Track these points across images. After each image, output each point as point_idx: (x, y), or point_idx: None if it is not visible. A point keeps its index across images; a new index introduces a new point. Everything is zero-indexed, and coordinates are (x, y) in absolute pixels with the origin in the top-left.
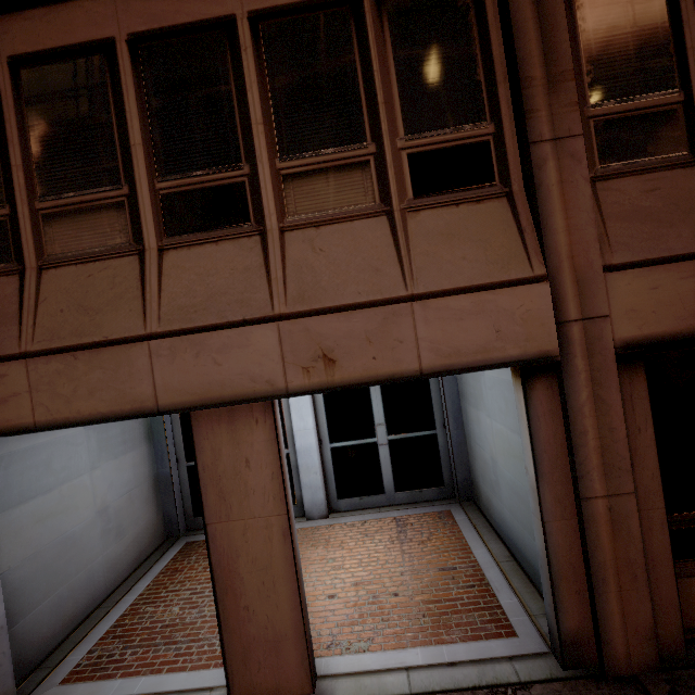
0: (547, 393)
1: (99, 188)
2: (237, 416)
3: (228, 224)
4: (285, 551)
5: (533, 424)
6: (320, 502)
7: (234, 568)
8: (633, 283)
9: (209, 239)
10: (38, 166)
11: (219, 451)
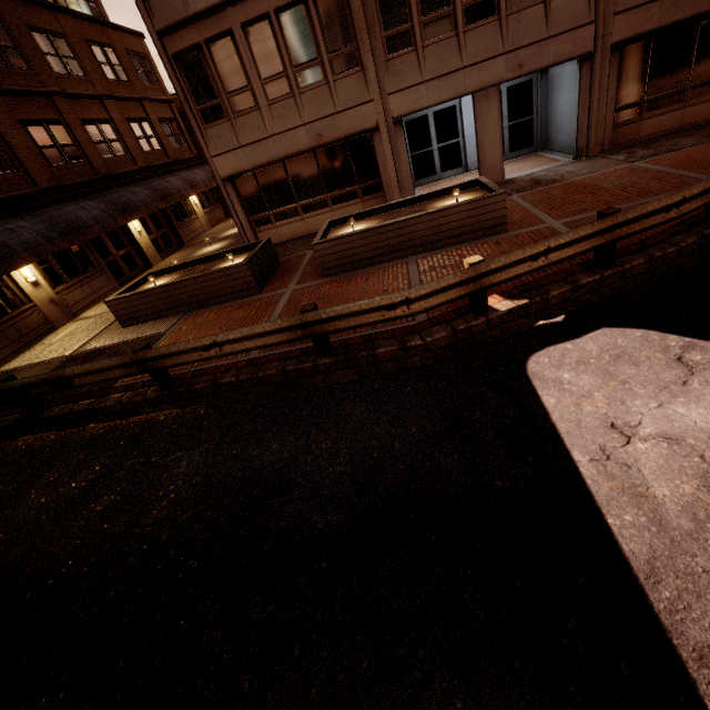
0: (587, 67)
1: (442, 9)
2: (488, 94)
3: (488, 17)
4: (500, 137)
5: (580, 80)
6: (475, 162)
7: (484, 146)
8: (622, 19)
9: (481, 25)
10: (421, 2)
11: (482, 107)
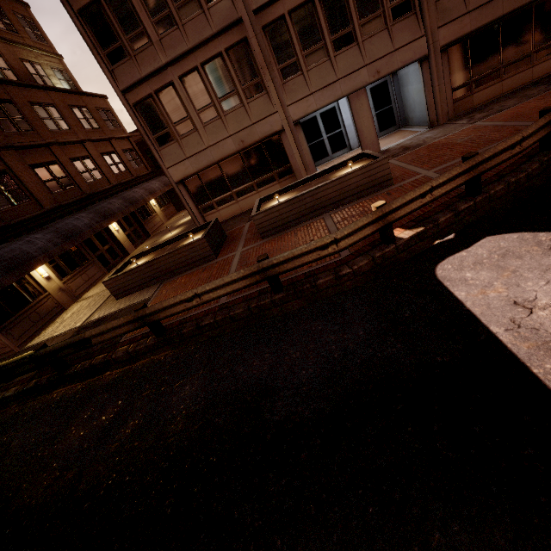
0: (426, 65)
1: (317, 44)
2: (358, 94)
3: (349, 44)
4: (372, 122)
5: (423, 74)
6: (356, 143)
7: (362, 130)
8: (444, 30)
9: (345, 50)
10: (301, 43)
11: (356, 104)
